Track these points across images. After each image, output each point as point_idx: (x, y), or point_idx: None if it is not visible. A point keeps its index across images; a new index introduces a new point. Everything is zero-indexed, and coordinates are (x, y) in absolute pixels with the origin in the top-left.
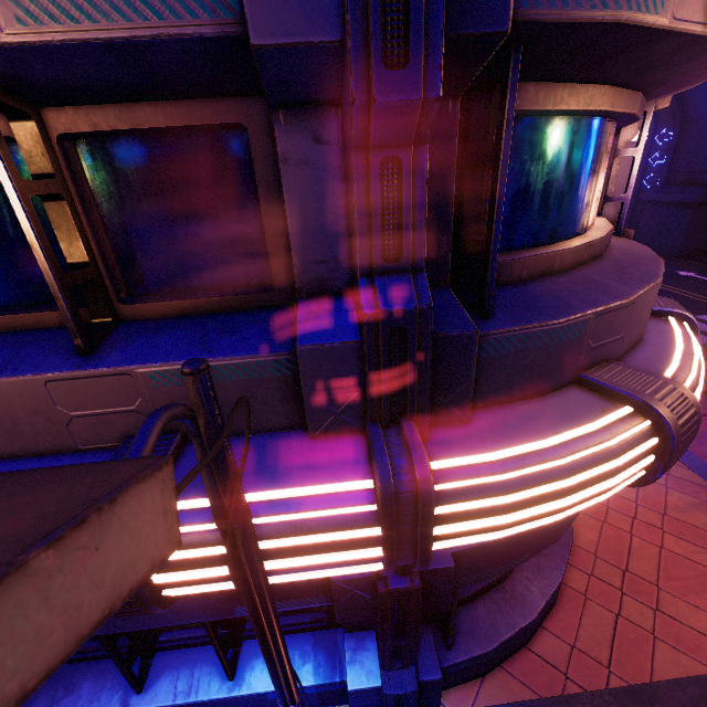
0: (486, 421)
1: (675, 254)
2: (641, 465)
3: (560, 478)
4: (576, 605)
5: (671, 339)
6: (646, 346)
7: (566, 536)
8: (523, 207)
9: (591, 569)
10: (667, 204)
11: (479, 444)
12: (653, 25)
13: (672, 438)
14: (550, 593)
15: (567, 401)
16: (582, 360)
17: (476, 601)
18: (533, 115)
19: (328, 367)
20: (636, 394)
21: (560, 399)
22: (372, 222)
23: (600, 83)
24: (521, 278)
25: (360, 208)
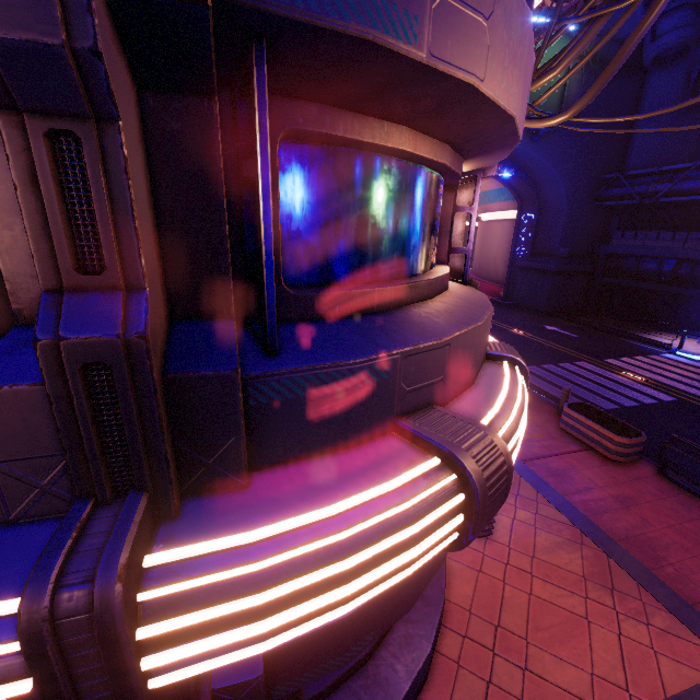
0: (271, 484)
1: (543, 312)
2: (447, 528)
3: (337, 560)
4: (448, 678)
5: (499, 383)
6: (476, 389)
7: (438, 594)
8: (336, 239)
9: (465, 629)
10: (534, 271)
11: (245, 518)
12: (409, 55)
13: (476, 493)
14: (417, 670)
15: (376, 453)
16: (397, 405)
17: (332, 696)
18: (332, 143)
19: (15, 419)
20: (444, 444)
21: (370, 451)
22: (48, 216)
23: (395, 121)
24: (334, 314)
25: (26, 195)
